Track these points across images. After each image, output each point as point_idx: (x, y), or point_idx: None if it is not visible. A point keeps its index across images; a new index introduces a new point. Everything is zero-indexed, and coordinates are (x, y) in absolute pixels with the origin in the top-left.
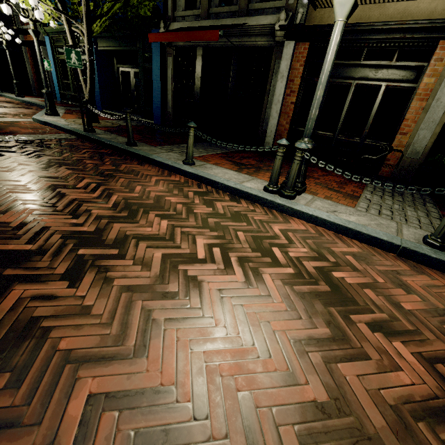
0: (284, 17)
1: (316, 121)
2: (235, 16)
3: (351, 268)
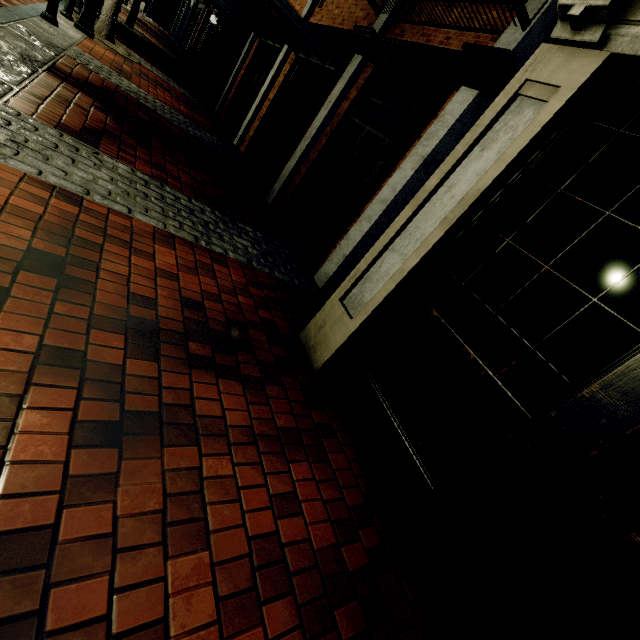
0: None
1: None
2: None
3: None
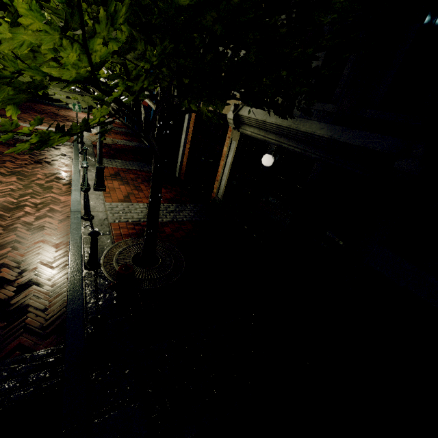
0: None
1: (99, 156)
2: None
3: (38, 209)
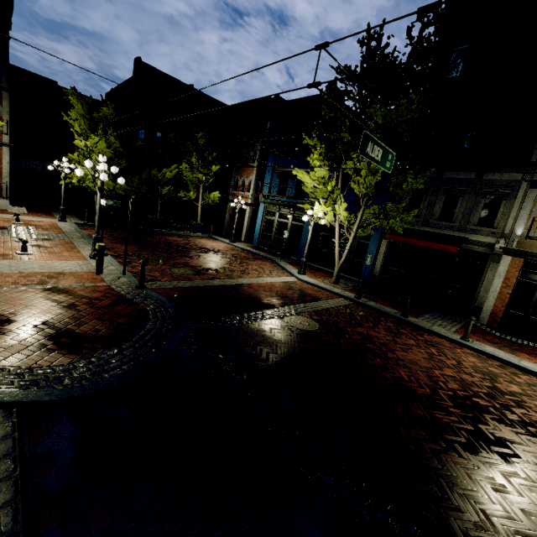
0: (503, 242)
1: None
2: (452, 228)
3: None
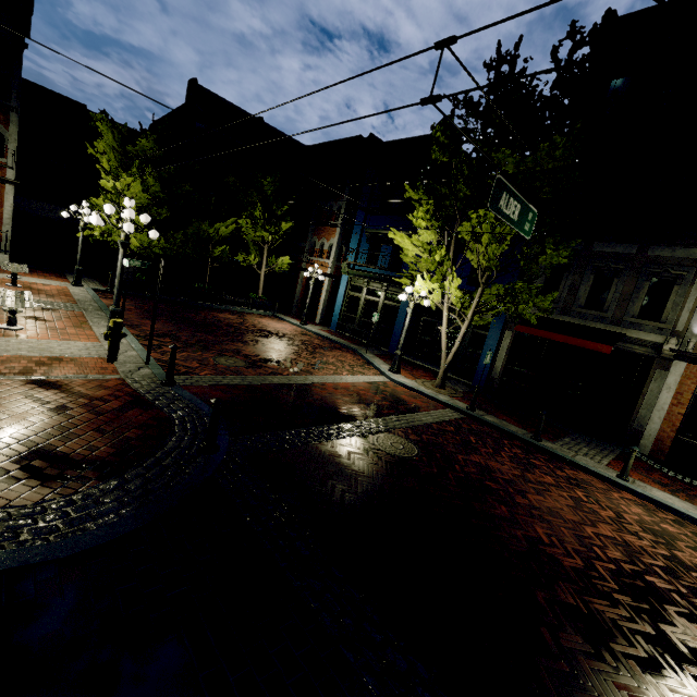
0: (674, 343)
1: None
2: (603, 320)
3: None
